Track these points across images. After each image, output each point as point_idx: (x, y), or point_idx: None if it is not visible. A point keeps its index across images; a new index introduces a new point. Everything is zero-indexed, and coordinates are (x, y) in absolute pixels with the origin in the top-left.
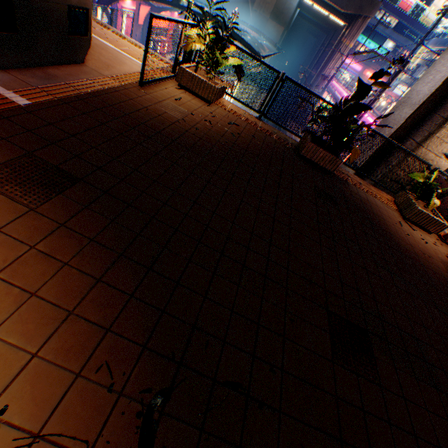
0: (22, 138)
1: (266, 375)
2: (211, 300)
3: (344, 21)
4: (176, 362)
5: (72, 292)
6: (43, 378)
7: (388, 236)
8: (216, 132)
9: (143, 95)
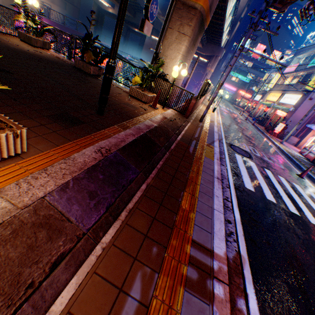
0: None
1: None
2: None
3: (206, 59)
4: None
5: None
6: None
7: (91, 87)
8: (16, 46)
9: None
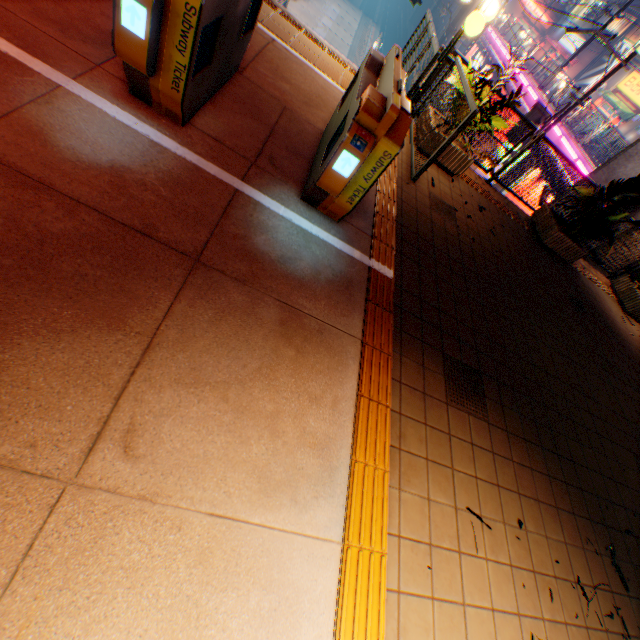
0: (425, 334)
1: (632, 519)
2: (589, 469)
3: None
4: (603, 525)
5: (546, 491)
6: (575, 555)
7: (623, 344)
8: (482, 236)
9: (414, 194)
